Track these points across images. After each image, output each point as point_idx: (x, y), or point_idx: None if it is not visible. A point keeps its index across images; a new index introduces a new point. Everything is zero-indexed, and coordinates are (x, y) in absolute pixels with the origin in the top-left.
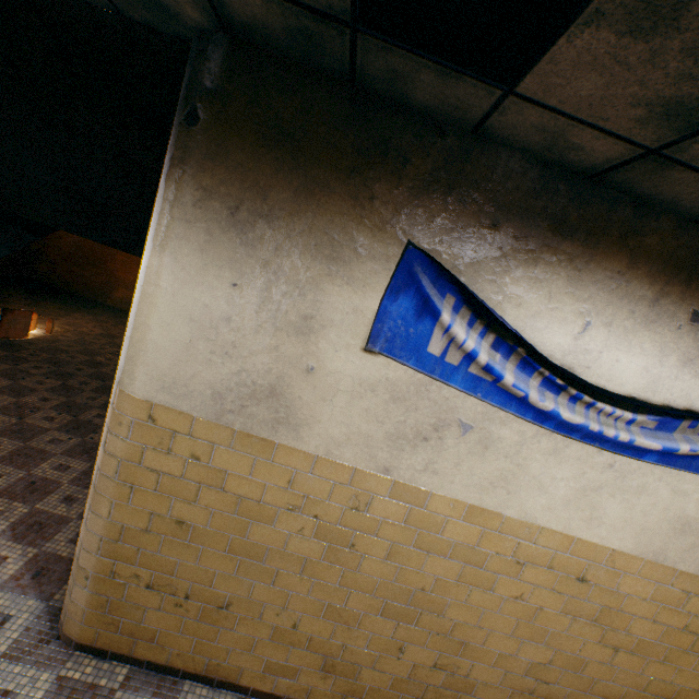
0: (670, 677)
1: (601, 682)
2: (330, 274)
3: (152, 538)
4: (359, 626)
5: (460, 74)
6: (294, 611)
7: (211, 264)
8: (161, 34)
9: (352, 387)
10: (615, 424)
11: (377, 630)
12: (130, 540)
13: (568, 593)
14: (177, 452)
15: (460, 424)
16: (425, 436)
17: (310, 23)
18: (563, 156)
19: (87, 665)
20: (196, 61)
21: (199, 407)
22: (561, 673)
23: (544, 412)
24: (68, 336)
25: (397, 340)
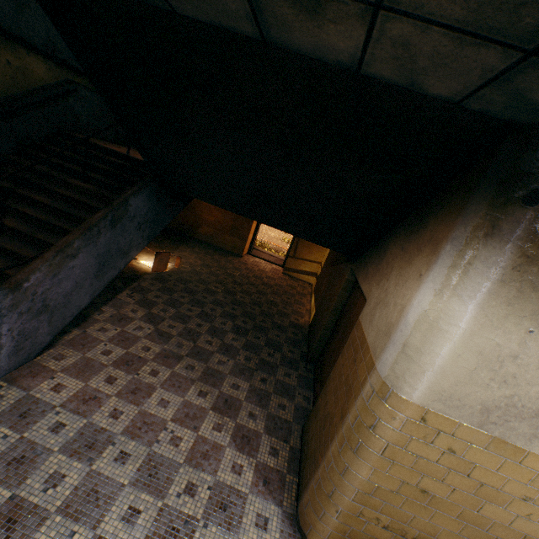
0: None
1: None
2: None
3: (396, 497)
4: None
5: None
6: None
7: (513, 314)
8: (482, 116)
9: None
10: None
11: None
12: (379, 495)
13: None
14: (436, 444)
15: None
16: None
17: None
18: None
19: None
20: None
21: (465, 416)
22: None
23: None
24: (185, 268)
25: None
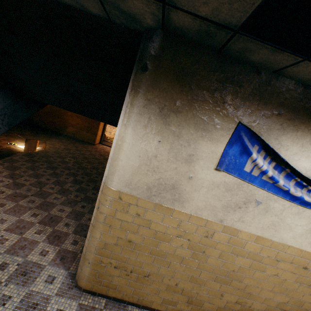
0: None
1: (309, 310)
2: (202, 136)
3: (117, 248)
4: (204, 285)
5: (283, 51)
6: (176, 278)
7: (149, 132)
8: (126, 28)
9: (208, 185)
10: None
11: (212, 287)
12: (108, 248)
13: (298, 273)
14: (130, 212)
15: (256, 201)
16: (239, 206)
17: (213, 29)
18: None
19: (89, 298)
20: (147, 42)
21: (140, 193)
22: (292, 306)
23: (296, 196)
24: (51, 150)
25: (230, 165)
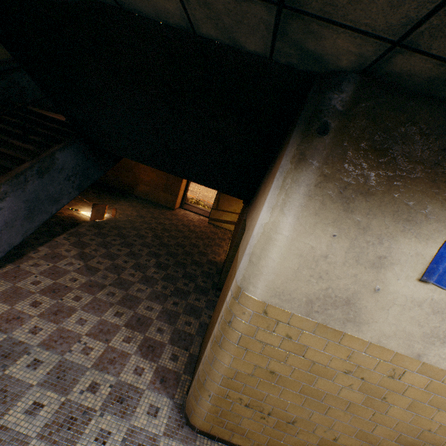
0: None
1: None
2: (403, 231)
3: (253, 379)
4: (378, 445)
5: None
6: (336, 430)
7: (320, 222)
8: (291, 69)
9: (404, 302)
10: None
11: None
12: (239, 378)
13: None
14: (277, 332)
15: None
16: None
17: None
18: None
19: (206, 444)
20: (330, 92)
21: (296, 308)
22: None
23: None
24: (122, 218)
25: (445, 275)
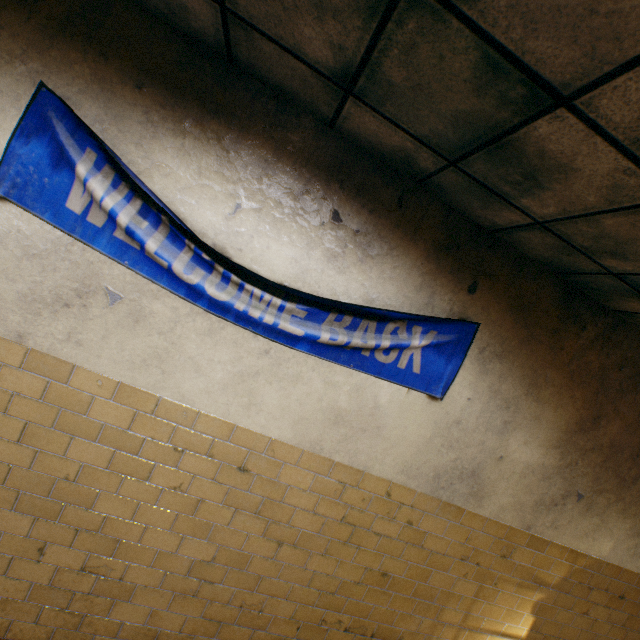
0: (333, 571)
1: (267, 579)
2: None
3: None
4: None
5: None
6: None
7: None
8: None
9: None
10: (267, 309)
11: (10, 528)
12: None
13: (230, 484)
14: None
15: (107, 292)
16: (67, 301)
17: None
18: (190, 24)
19: None
20: None
21: None
22: (227, 571)
23: (193, 287)
24: None
25: (29, 188)
